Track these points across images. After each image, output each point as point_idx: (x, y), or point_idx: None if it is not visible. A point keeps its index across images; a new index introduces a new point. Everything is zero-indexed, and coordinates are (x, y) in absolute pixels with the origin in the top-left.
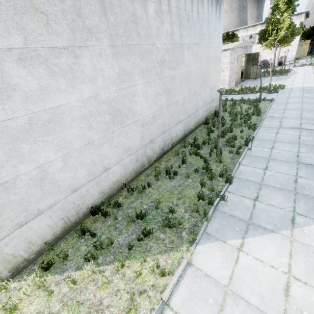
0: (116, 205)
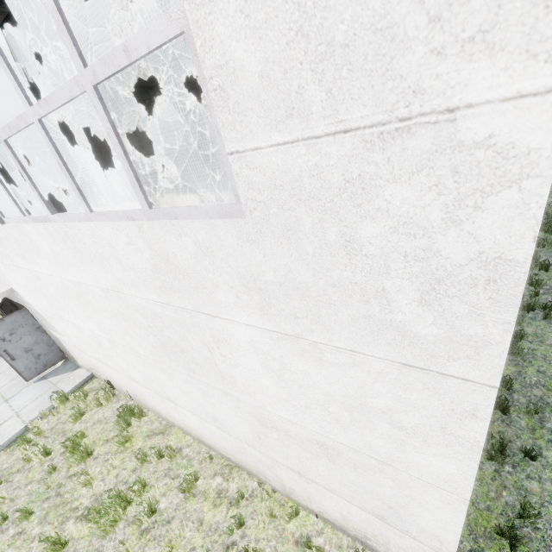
0: (509, 384)
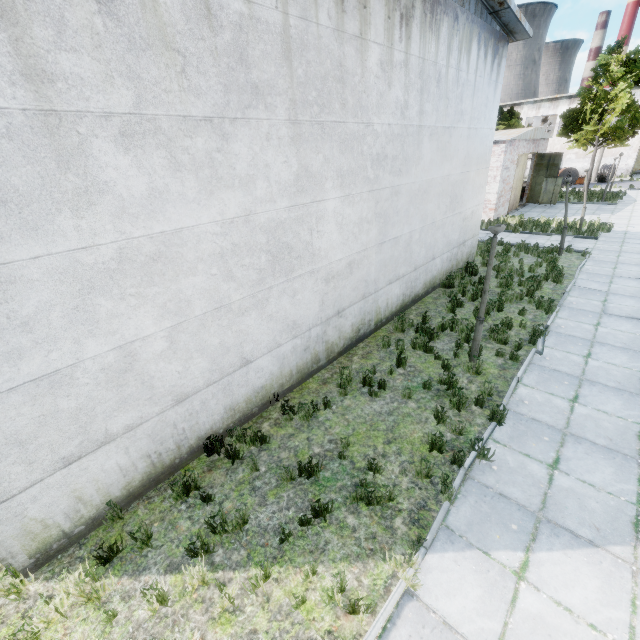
0: (258, 439)
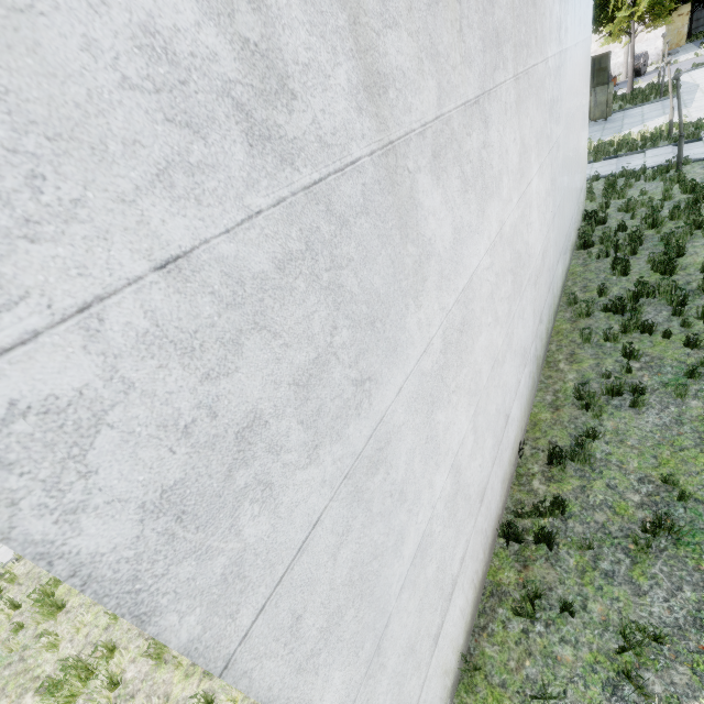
0: (560, 508)
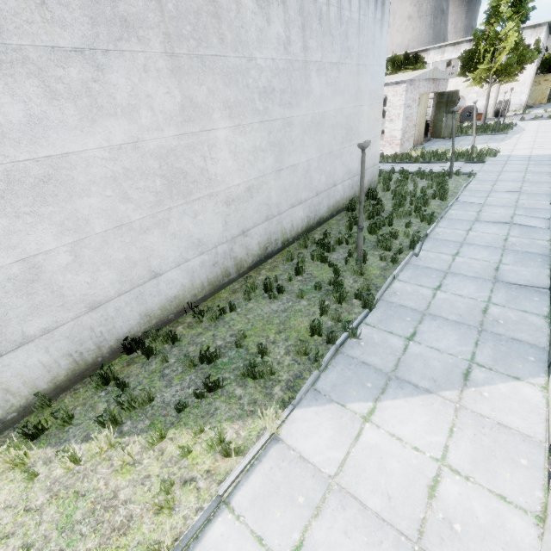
0: (169, 337)
